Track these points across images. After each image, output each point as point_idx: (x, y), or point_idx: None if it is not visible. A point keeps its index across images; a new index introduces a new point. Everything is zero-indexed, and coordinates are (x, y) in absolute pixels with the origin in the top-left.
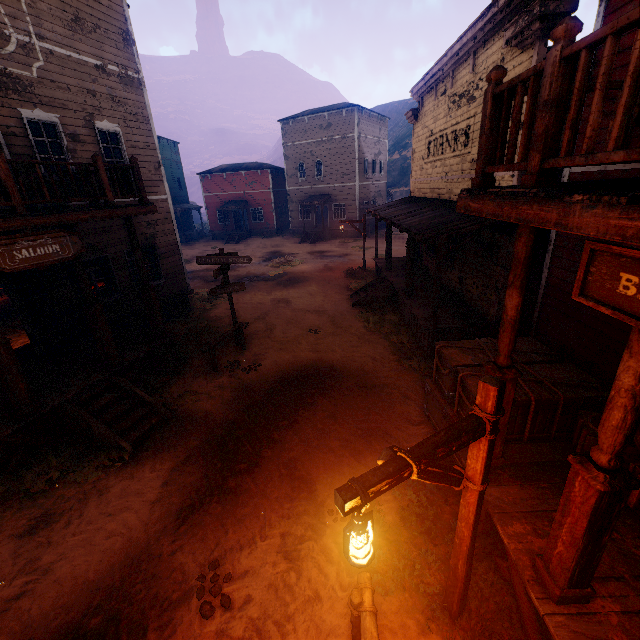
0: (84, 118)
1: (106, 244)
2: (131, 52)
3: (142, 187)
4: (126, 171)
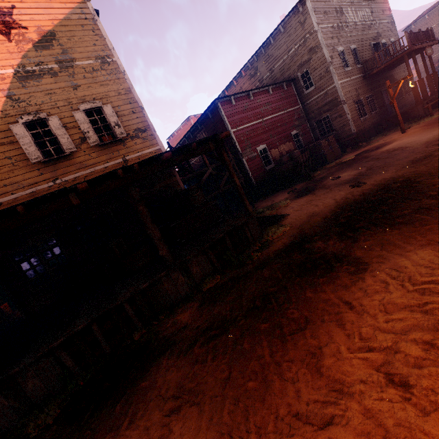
0: (388, 39)
1: (398, 79)
2: (390, 14)
3: (434, 36)
4: (430, 32)
